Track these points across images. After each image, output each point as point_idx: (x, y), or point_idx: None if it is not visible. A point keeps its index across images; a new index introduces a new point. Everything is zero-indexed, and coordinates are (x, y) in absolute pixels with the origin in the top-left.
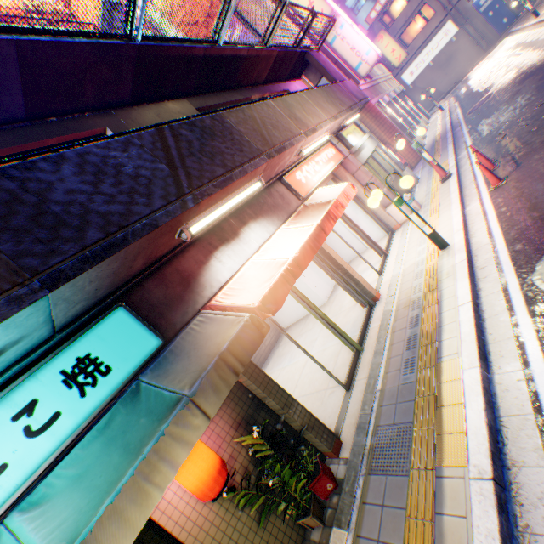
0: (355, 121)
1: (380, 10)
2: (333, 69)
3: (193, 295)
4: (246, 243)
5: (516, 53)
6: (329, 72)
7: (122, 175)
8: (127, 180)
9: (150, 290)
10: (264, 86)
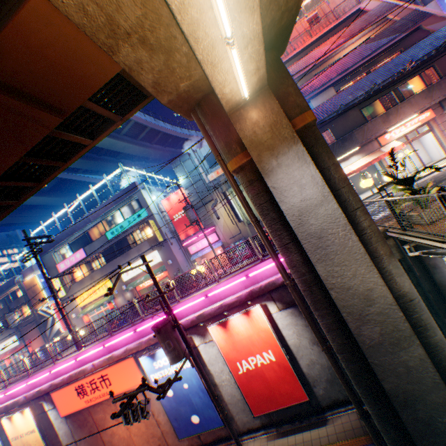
0: None
1: None
2: None
3: None
4: (349, 162)
5: None
6: None
7: None
8: None
9: None
10: (411, 73)
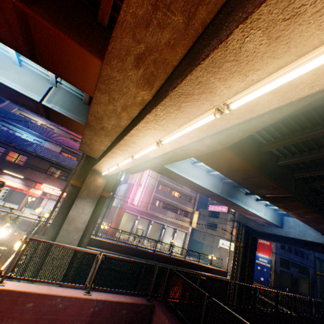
0: None
1: None
2: None
3: None
4: (14, 179)
5: None
6: None
7: (3, 163)
8: (3, 163)
9: None
10: None
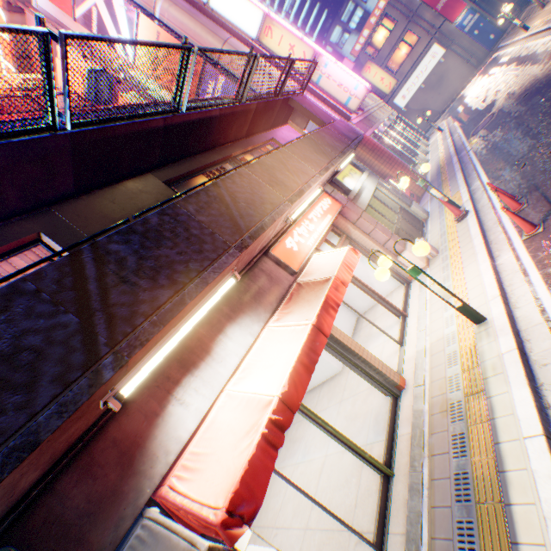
0: (351, 159)
1: (364, 42)
2: (320, 110)
3: (136, 479)
4: (220, 360)
5: (512, 68)
6: (316, 115)
7: None
8: None
9: (65, 493)
10: (247, 139)
